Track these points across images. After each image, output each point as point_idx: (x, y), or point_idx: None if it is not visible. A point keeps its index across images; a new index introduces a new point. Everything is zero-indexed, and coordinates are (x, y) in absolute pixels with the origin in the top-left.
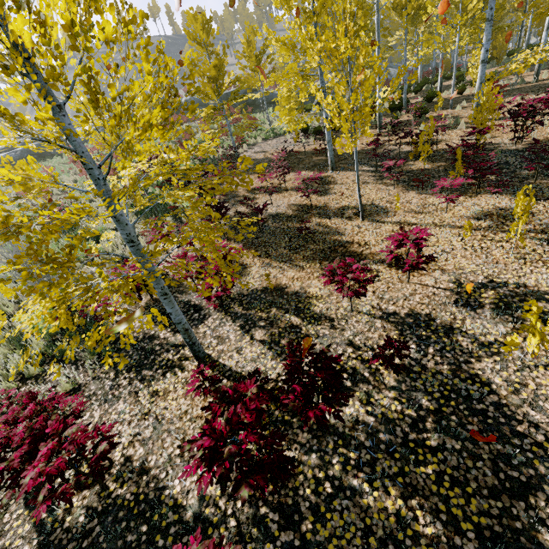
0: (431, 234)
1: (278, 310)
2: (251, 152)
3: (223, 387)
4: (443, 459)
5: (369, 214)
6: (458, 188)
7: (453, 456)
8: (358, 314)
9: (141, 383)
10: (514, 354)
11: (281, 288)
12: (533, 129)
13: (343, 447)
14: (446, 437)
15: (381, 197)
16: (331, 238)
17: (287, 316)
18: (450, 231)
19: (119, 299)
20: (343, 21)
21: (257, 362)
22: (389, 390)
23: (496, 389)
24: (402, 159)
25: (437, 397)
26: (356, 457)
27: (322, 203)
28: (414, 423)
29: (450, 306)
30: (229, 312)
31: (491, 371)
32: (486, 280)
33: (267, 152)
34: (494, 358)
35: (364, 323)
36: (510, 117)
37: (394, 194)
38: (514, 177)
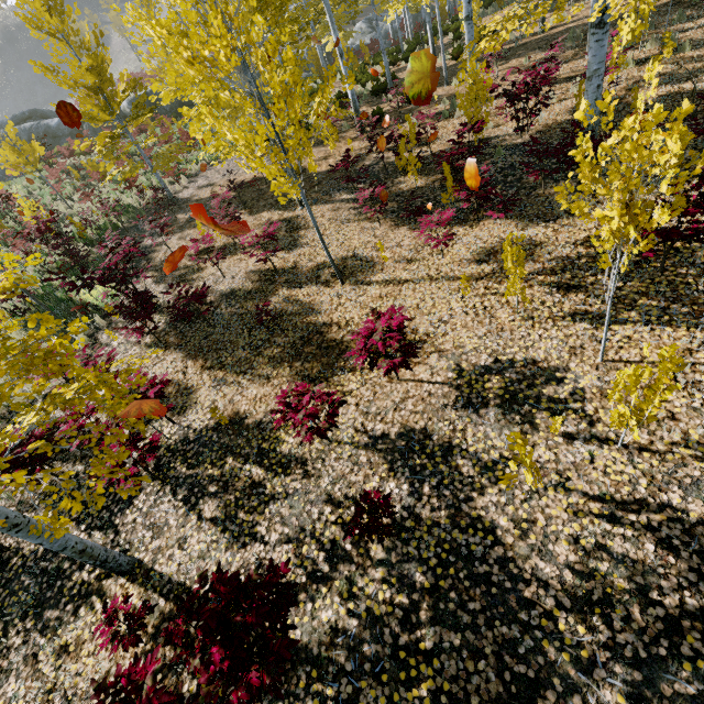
0: (408, 319)
1: (235, 460)
2: (194, 188)
3: (118, 668)
4: (440, 667)
5: (351, 273)
6: (457, 214)
7: (451, 660)
8: (339, 446)
9: (43, 636)
10: (521, 475)
11: (240, 420)
12: (542, 107)
13: (318, 681)
14: (444, 629)
15: (365, 242)
16: (304, 320)
17: (247, 469)
18: (449, 286)
19: (8, 487)
20: (218, 5)
21: (207, 559)
22: (375, 568)
23: (501, 535)
24: (380, 185)
25: (434, 565)
26: (334, 694)
27: (292, 263)
28: (406, 616)
29: (449, 410)
30: (168, 478)
31: (495, 509)
32: (490, 359)
33: (215, 185)
34: (499, 485)
35: (345, 460)
36: (507, 101)
37: (381, 234)
38: (520, 189)
